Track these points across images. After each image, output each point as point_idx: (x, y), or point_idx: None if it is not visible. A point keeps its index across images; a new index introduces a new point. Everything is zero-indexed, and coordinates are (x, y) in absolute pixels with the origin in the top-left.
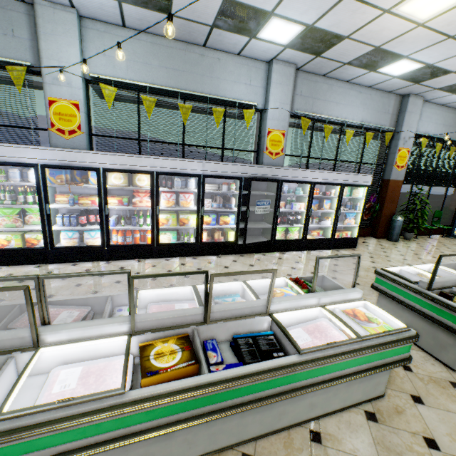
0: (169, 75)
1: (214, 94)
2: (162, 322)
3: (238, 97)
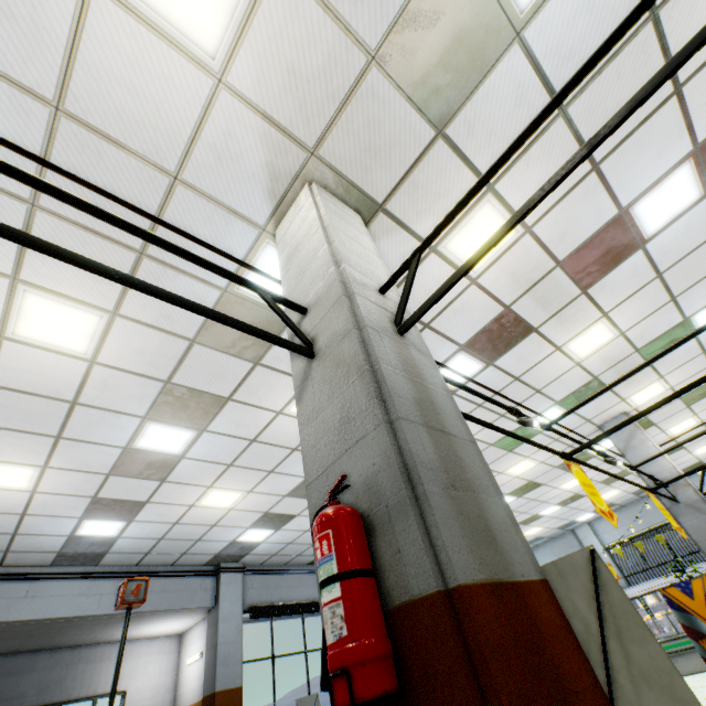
0: (638, 522)
1: None
2: (664, 635)
3: None
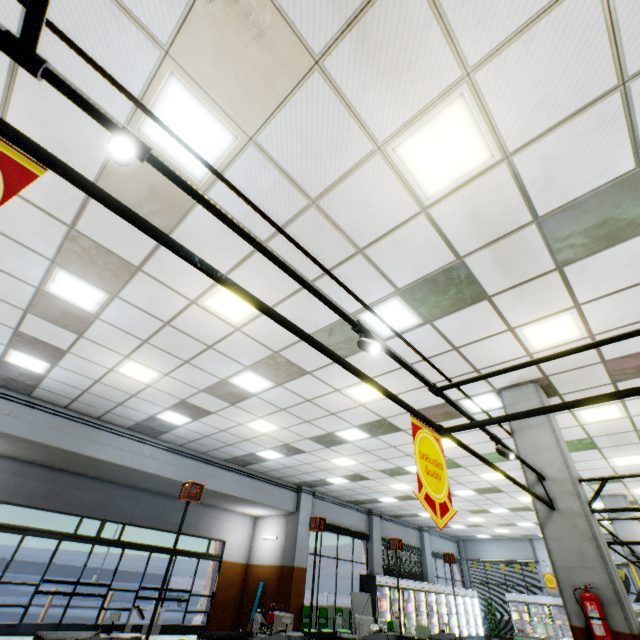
0: None
1: (615, 560)
2: None
3: None
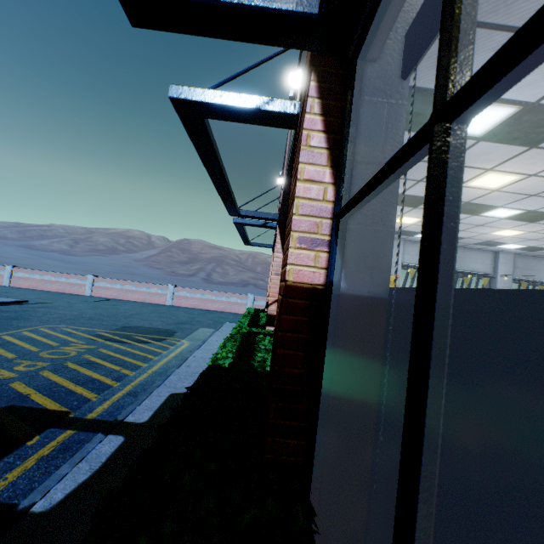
0: None
1: (462, 269)
2: None
3: (475, 270)
